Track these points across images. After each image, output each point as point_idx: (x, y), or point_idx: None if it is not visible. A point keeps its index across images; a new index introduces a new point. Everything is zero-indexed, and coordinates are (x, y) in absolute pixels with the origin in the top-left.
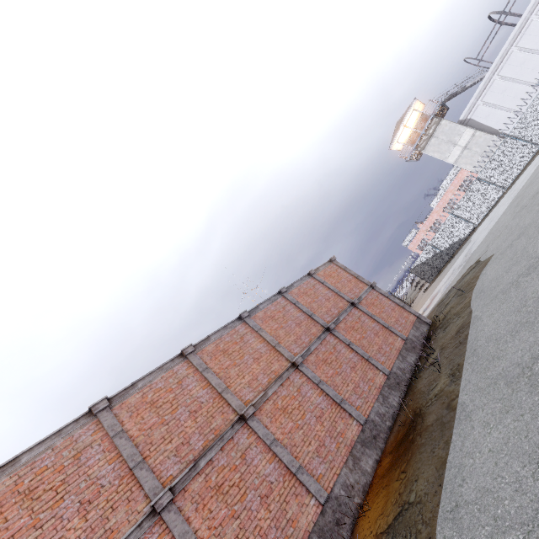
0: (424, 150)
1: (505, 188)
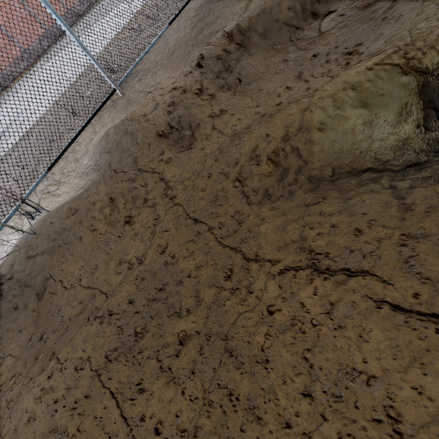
0: None
1: None
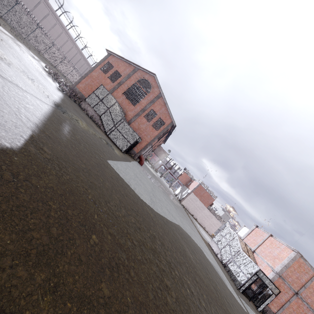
0: None
1: None
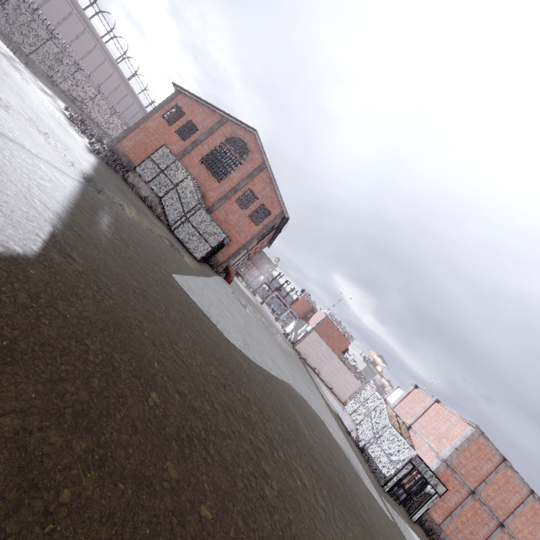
0: None
1: None
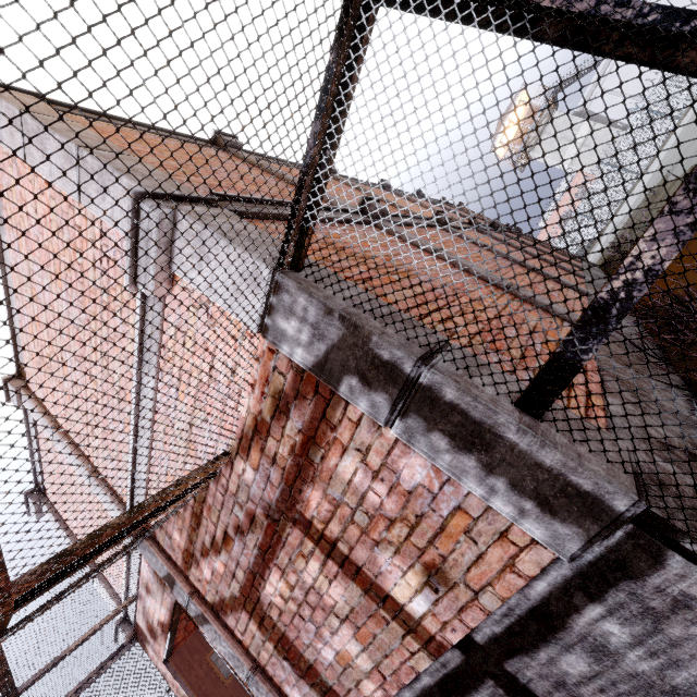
0: (533, 150)
1: (640, 174)
